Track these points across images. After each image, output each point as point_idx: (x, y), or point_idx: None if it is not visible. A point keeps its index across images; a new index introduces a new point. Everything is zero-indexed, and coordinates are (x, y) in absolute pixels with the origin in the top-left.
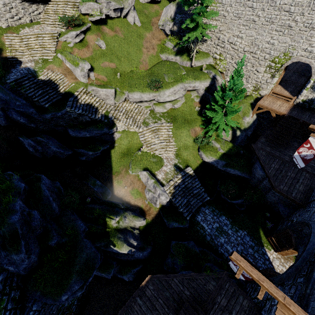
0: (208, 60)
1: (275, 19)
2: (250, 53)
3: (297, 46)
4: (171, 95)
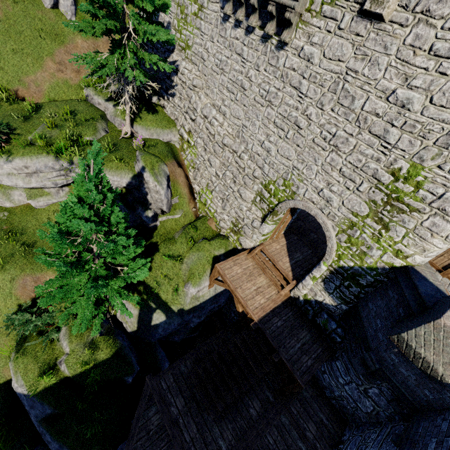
0: (165, 134)
1: (276, 99)
2: (233, 153)
3: (307, 175)
4: (18, 175)
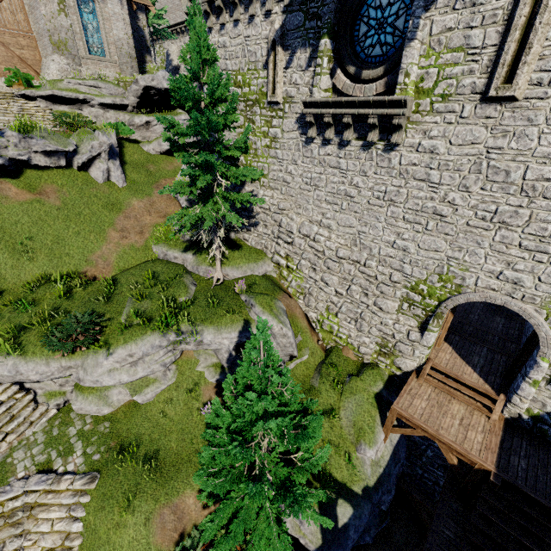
0: (260, 267)
1: (398, 196)
2: (353, 264)
3: (471, 261)
4: (121, 368)
